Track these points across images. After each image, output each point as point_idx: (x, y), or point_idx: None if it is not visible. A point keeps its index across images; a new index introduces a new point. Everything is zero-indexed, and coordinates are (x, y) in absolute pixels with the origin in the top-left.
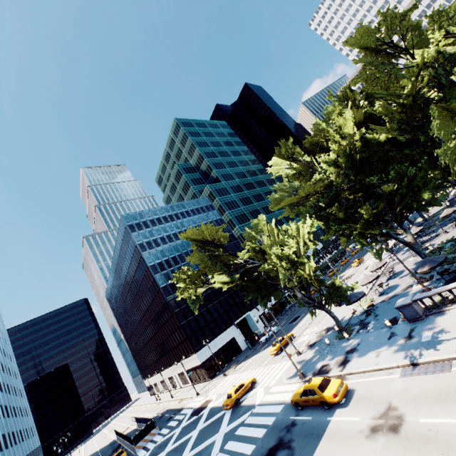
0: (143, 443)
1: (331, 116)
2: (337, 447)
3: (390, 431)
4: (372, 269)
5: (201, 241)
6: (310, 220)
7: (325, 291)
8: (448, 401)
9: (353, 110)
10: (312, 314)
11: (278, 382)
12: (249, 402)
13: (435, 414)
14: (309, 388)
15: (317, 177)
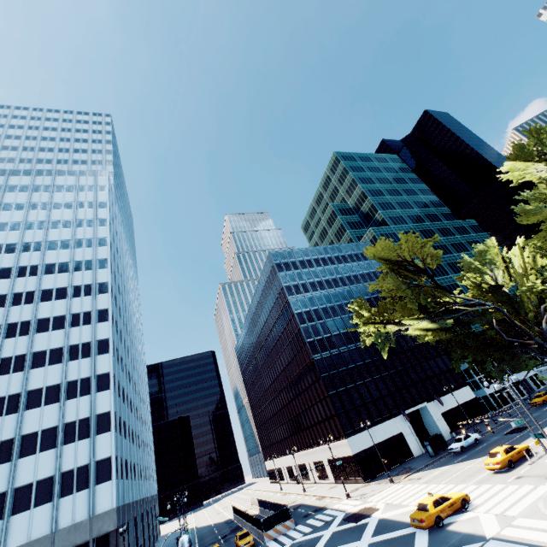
0: (274, 533)
1: None
2: None
3: None
4: None
5: (396, 262)
6: None
7: None
8: None
9: None
10: None
11: (532, 514)
12: (467, 530)
13: None
14: None
15: None
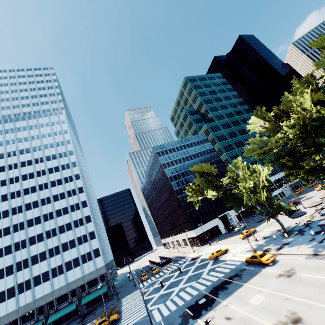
0: (166, 267)
1: (297, 91)
2: (261, 278)
3: (287, 276)
4: (321, 197)
5: (201, 172)
6: (266, 169)
7: (275, 208)
8: (318, 270)
9: (310, 95)
10: (267, 220)
11: (241, 252)
12: (223, 259)
13: (309, 273)
14: (254, 255)
15: (279, 136)
